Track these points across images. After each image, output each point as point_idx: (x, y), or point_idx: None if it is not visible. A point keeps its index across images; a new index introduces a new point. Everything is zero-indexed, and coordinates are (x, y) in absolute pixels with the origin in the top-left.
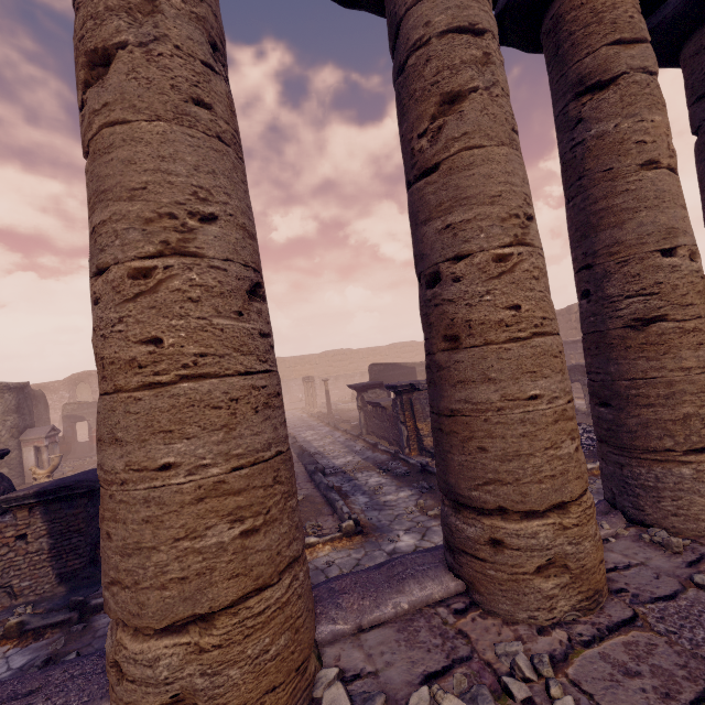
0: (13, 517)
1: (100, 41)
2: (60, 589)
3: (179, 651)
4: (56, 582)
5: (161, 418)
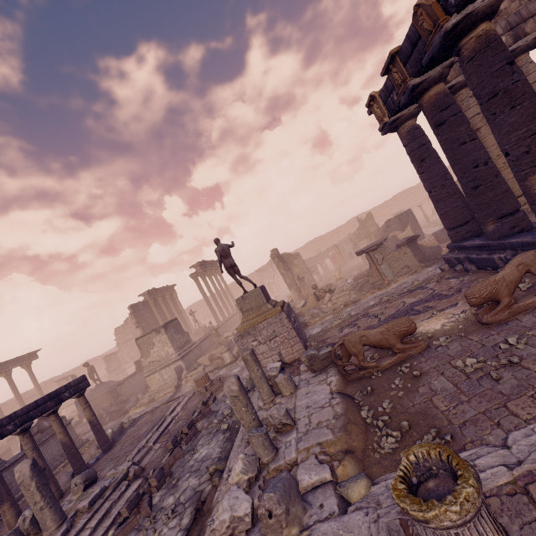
0: (400, 249)
1: (477, 127)
2: (419, 264)
3: (523, 198)
4: (418, 262)
5: (509, 172)
